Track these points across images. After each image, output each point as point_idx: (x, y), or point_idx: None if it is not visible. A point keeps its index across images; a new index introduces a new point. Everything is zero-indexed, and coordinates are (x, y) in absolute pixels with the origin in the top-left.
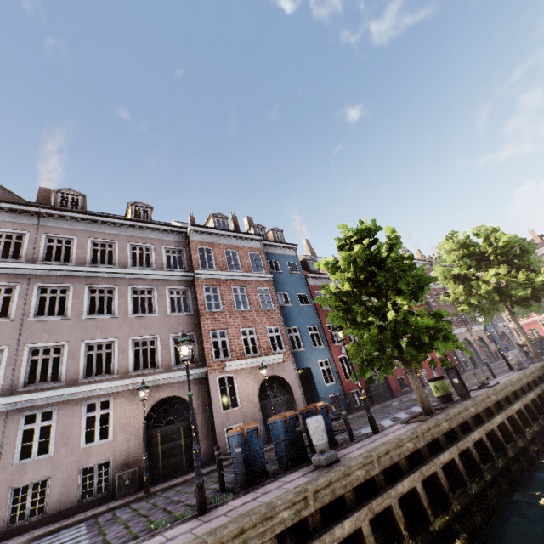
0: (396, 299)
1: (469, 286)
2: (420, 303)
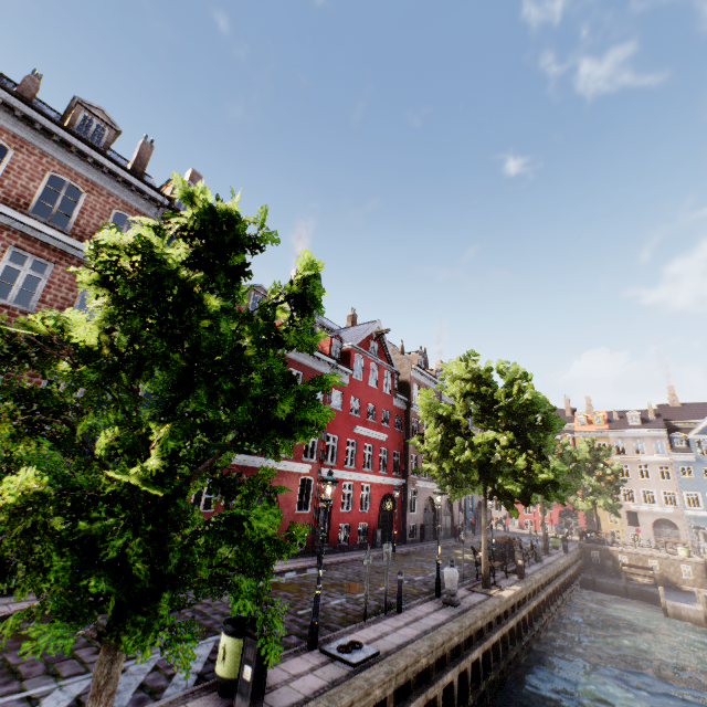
0: (155, 431)
1: (452, 441)
2: (269, 457)
